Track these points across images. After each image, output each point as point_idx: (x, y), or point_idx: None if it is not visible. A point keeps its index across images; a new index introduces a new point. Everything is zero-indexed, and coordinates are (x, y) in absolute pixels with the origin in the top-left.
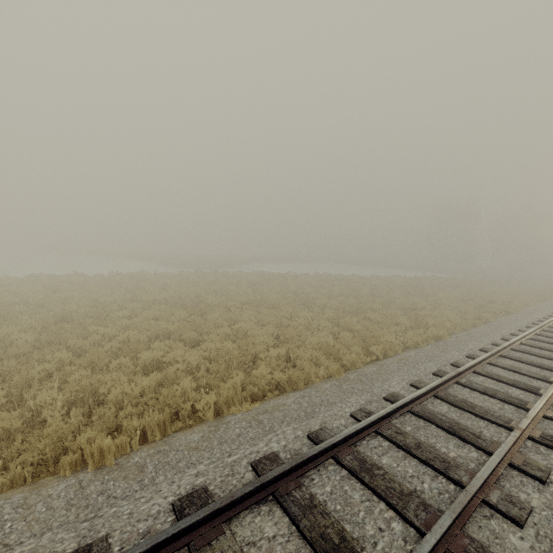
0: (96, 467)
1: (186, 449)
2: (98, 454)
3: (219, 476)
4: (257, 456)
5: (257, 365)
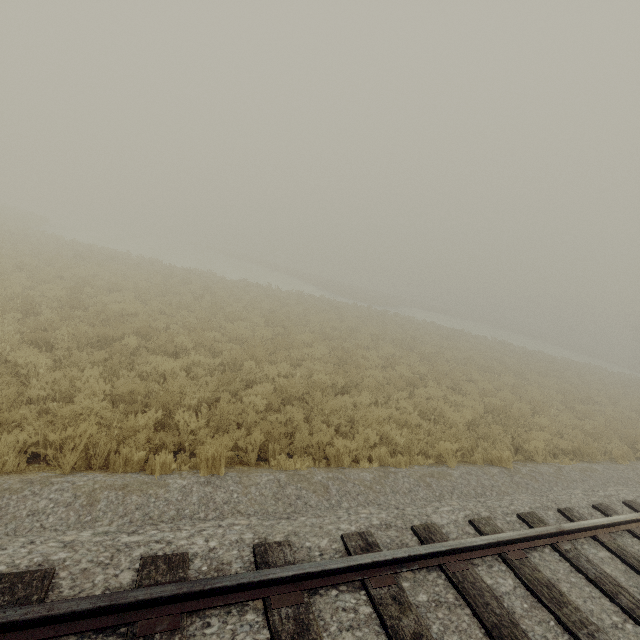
0: (499, 466)
1: (552, 476)
2: (497, 459)
3: (605, 501)
4: (619, 498)
5: (528, 427)
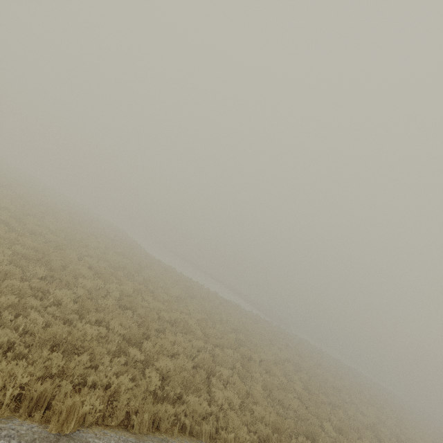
0: None
1: None
2: None
3: None
4: None
5: None
